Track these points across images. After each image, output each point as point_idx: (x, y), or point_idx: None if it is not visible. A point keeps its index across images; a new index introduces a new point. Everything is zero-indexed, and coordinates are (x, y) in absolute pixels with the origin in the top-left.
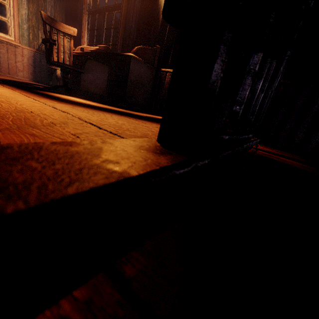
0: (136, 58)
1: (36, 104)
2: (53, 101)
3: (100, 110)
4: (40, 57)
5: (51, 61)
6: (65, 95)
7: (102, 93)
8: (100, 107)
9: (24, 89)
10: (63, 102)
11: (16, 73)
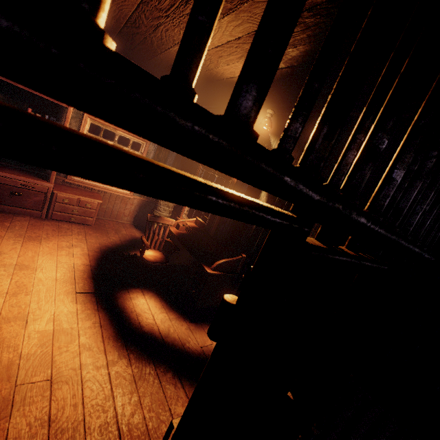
0: (214, 273)
1: (95, 387)
2: (114, 356)
3: (151, 360)
4: (147, 204)
5: (142, 256)
6: (142, 291)
7: (187, 263)
8: (159, 338)
9: (107, 302)
10: (124, 351)
11: (121, 218)
